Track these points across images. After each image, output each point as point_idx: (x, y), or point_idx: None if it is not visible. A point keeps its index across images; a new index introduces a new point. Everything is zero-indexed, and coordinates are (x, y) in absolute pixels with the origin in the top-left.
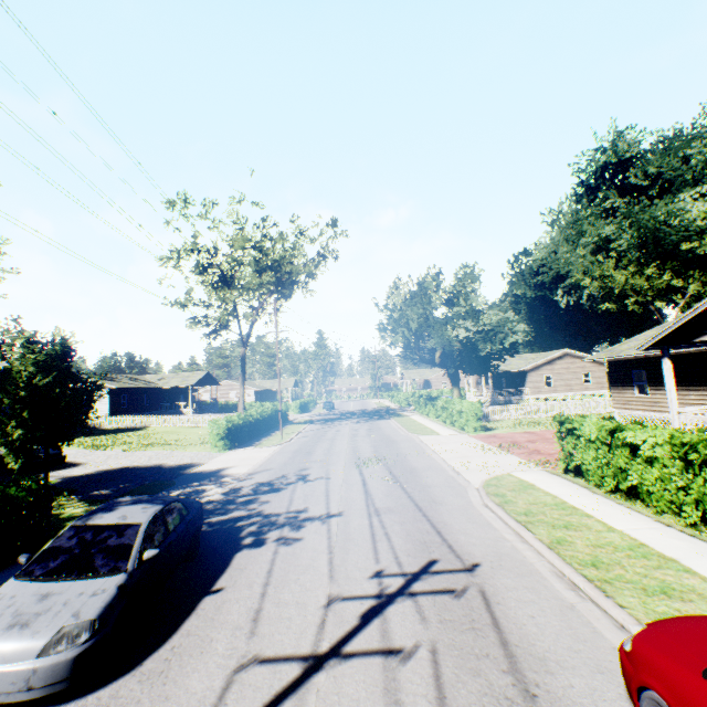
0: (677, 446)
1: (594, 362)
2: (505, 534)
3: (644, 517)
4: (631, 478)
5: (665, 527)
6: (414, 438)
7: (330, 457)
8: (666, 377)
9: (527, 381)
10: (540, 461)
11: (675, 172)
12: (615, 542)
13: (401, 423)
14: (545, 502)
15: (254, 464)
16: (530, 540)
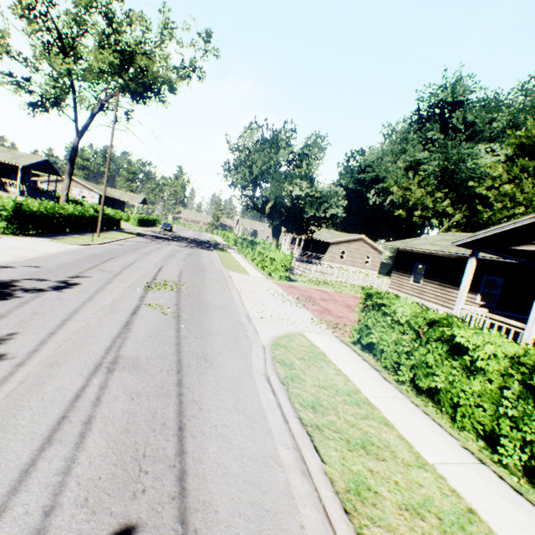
0: (519, 365)
1: (377, 251)
2: (281, 447)
3: (449, 437)
4: (436, 379)
5: (480, 465)
6: (225, 272)
7: (125, 271)
8: (467, 275)
9: (328, 251)
10: (331, 323)
11: (481, 128)
12: (437, 503)
13: (221, 257)
14: (337, 386)
15: (22, 256)
16: (317, 479)
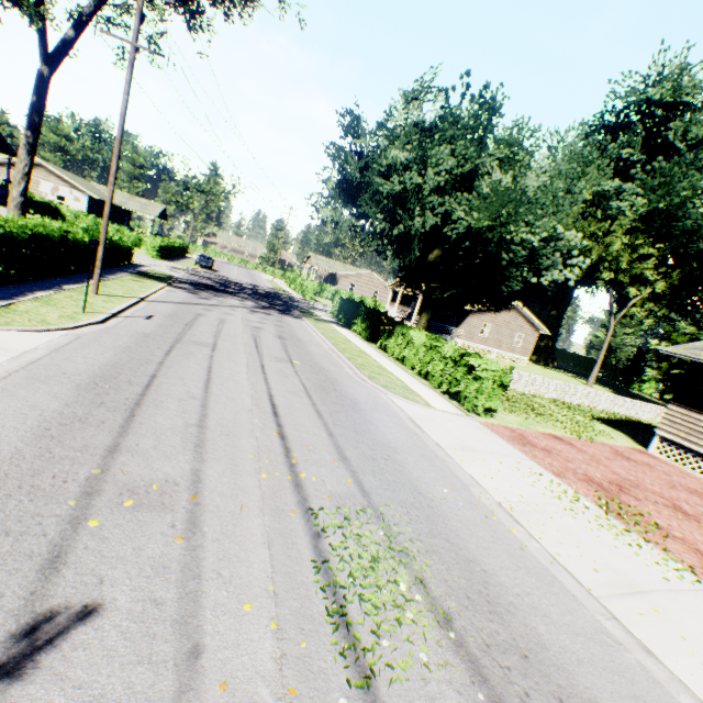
0: None
1: (533, 326)
2: None
3: None
4: None
5: None
6: (389, 401)
7: (206, 472)
8: None
9: (466, 323)
10: None
11: None
12: None
13: (331, 340)
14: None
15: None
16: None
